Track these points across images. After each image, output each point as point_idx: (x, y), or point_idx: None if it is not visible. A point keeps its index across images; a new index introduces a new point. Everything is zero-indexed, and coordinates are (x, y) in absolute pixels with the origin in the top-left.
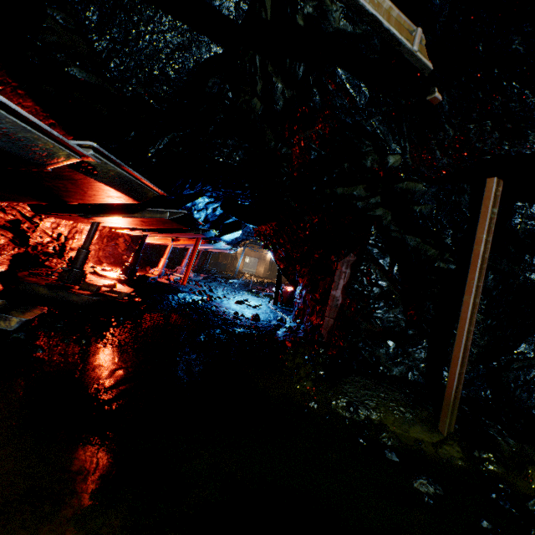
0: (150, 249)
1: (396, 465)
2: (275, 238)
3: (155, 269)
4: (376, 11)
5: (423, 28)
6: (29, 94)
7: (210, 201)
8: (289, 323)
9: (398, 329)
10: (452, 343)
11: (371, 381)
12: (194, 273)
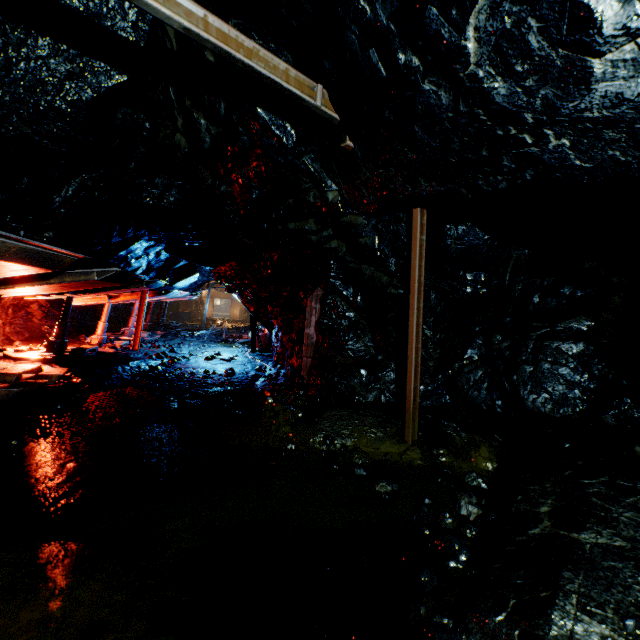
0: (81, 311)
1: (364, 478)
2: (238, 279)
3: (92, 337)
4: (273, 74)
5: (323, 83)
6: None
7: (150, 245)
8: (269, 370)
9: (369, 357)
10: None
11: (347, 412)
12: (148, 333)
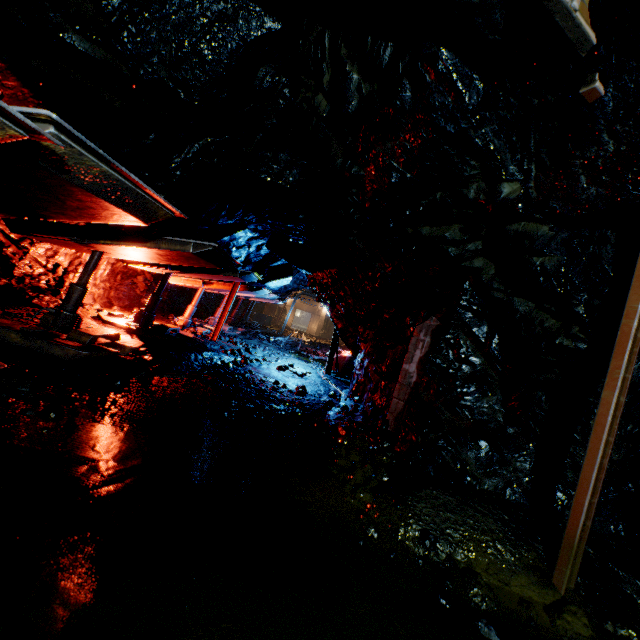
0: (178, 292)
1: None
2: (334, 289)
3: (179, 318)
4: None
5: None
6: (12, 68)
7: (253, 237)
8: (344, 400)
9: (493, 425)
10: (572, 452)
11: (455, 498)
12: (229, 326)
